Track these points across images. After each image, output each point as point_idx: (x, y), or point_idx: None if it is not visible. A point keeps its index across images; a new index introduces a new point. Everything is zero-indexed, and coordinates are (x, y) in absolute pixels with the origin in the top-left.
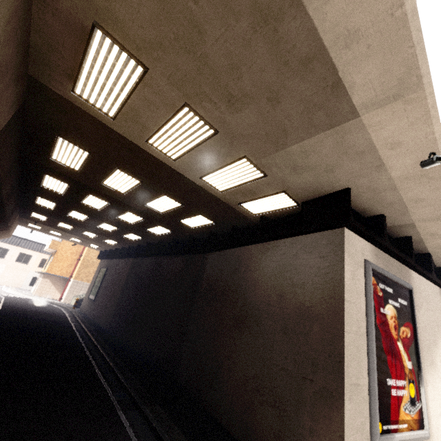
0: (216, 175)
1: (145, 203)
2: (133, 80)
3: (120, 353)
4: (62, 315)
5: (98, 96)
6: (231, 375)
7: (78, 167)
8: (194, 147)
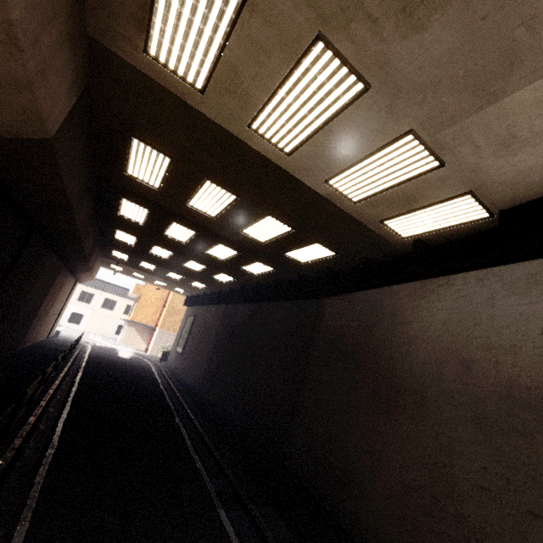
0: (353, 173)
1: (242, 230)
2: (233, 4)
3: (215, 422)
4: (148, 370)
5: (180, 51)
6: (377, 478)
7: (159, 182)
8: (323, 125)
